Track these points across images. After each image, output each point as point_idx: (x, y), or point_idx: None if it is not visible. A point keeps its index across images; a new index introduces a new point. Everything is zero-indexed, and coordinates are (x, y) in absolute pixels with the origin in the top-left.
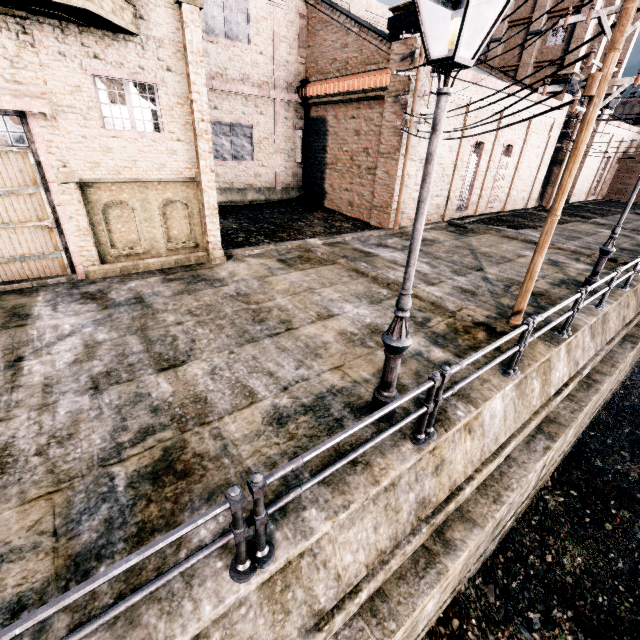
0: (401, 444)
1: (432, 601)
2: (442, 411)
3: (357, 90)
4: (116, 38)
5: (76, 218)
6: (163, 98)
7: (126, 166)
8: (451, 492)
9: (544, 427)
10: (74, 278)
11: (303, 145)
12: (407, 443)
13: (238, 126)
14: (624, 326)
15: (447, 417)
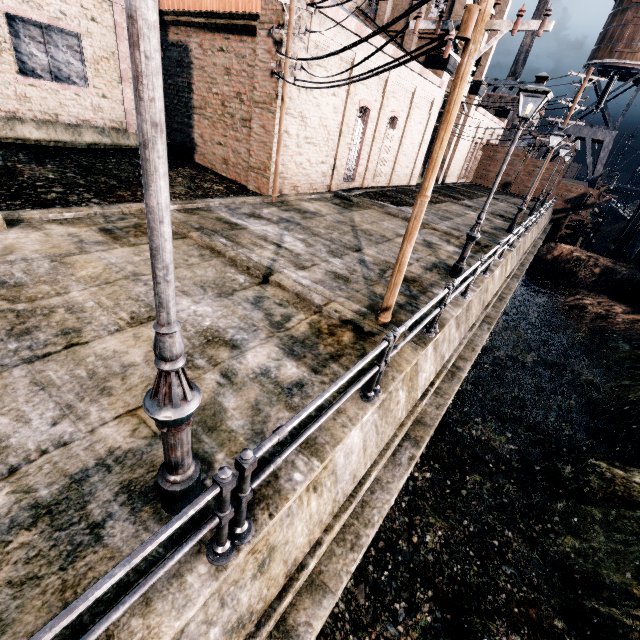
0: (188, 569)
1: None
2: (272, 478)
3: (223, 12)
4: None
5: None
6: None
7: None
8: (289, 577)
9: (411, 431)
10: None
11: (163, 78)
12: (200, 563)
13: (56, 31)
14: (483, 310)
15: (277, 489)
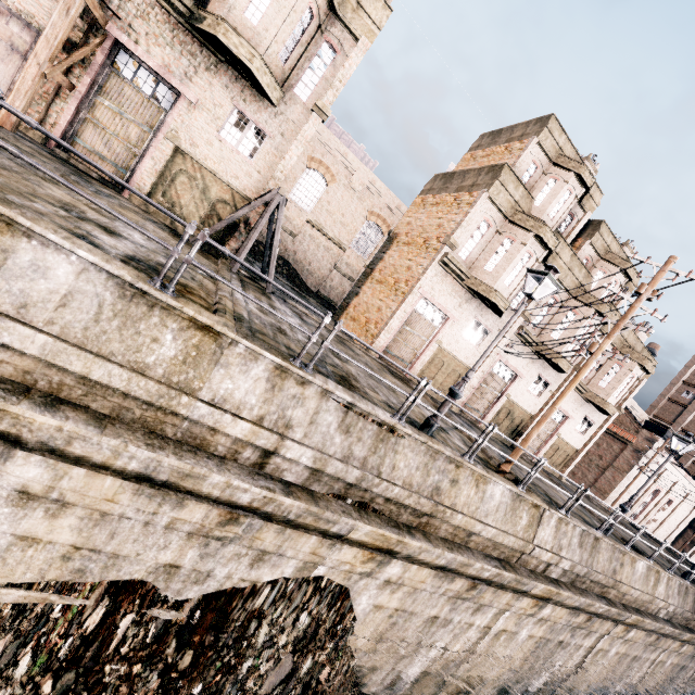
0: None
1: (670, 660)
2: None
3: (611, 430)
4: (596, 411)
5: (549, 445)
6: (591, 427)
7: (569, 438)
8: None
9: None
10: (532, 460)
11: None
12: None
13: None
14: None
15: None
